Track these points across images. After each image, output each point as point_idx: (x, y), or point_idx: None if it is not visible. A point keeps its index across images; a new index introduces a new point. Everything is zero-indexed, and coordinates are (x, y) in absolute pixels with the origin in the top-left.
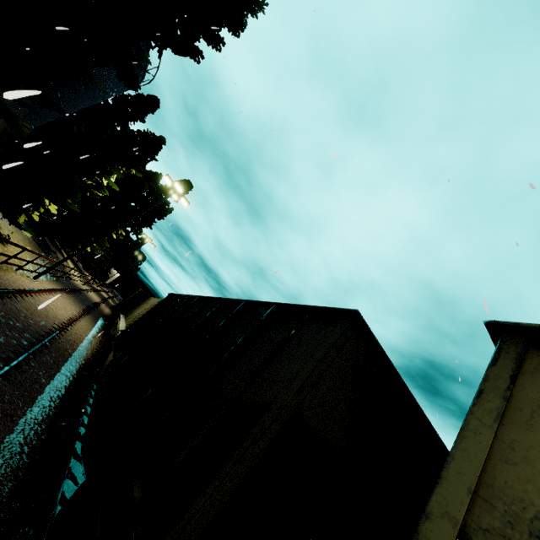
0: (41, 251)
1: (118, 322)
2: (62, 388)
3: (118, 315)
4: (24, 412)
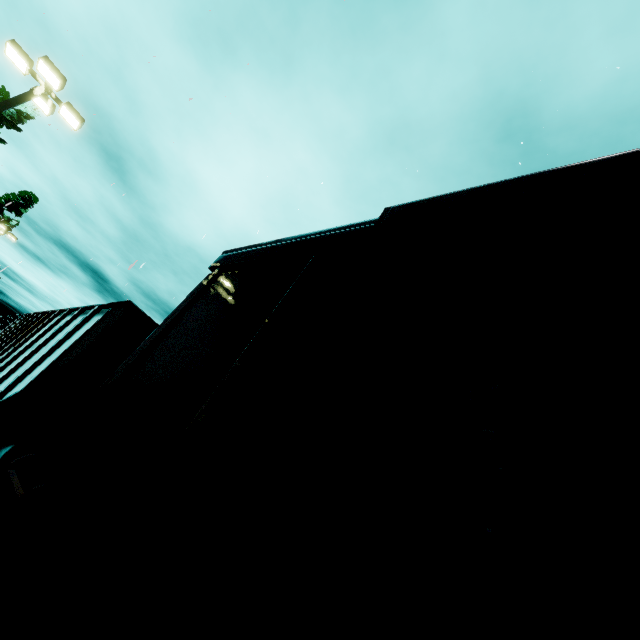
0: None
1: None
2: None
3: None
4: None
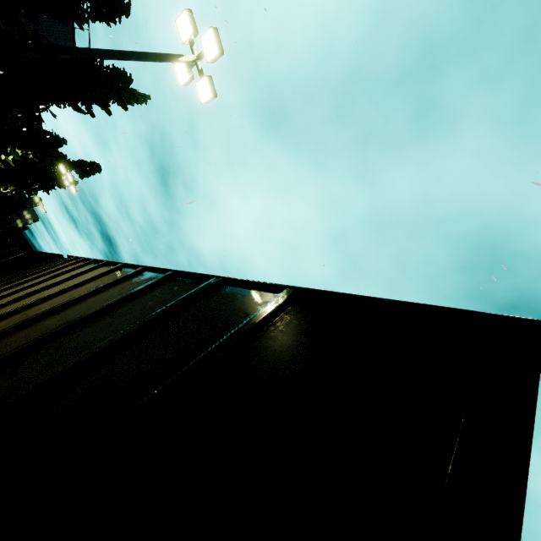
0: None
1: None
2: None
3: None
4: None
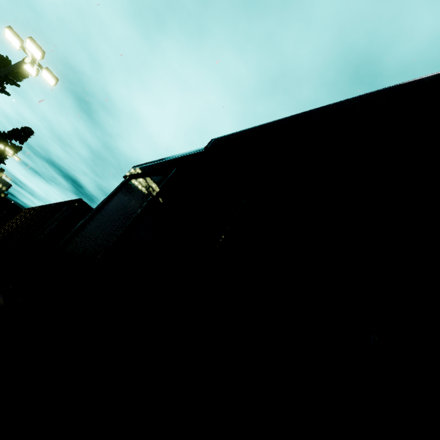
0: None
1: None
2: None
3: None
4: None
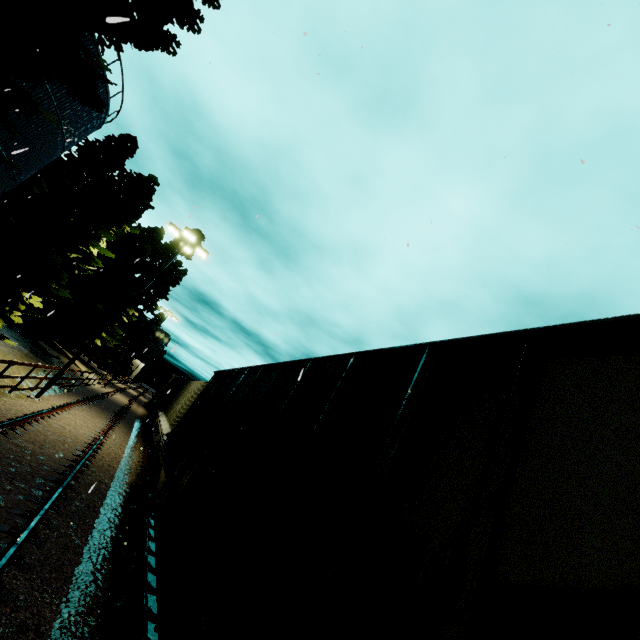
0: (39, 359)
1: (159, 424)
2: (106, 543)
3: (156, 413)
4: (55, 609)
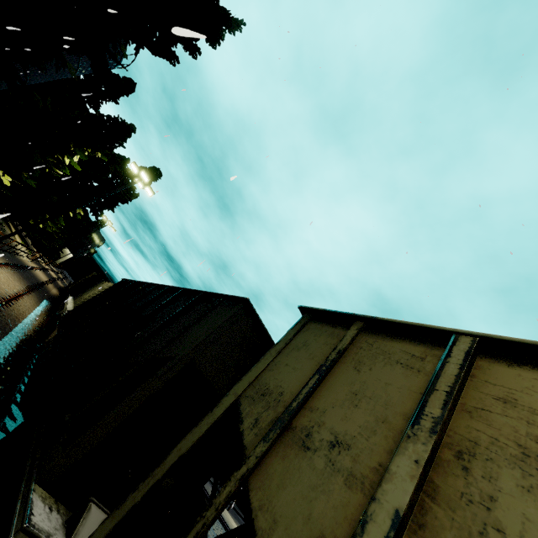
0: None
1: (66, 303)
2: (0, 358)
3: (67, 296)
4: None
